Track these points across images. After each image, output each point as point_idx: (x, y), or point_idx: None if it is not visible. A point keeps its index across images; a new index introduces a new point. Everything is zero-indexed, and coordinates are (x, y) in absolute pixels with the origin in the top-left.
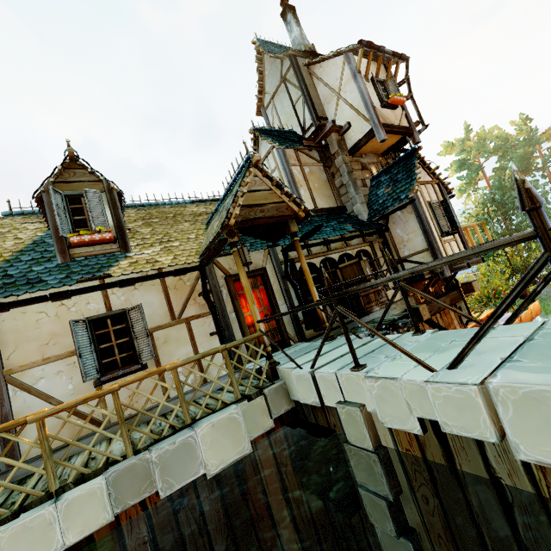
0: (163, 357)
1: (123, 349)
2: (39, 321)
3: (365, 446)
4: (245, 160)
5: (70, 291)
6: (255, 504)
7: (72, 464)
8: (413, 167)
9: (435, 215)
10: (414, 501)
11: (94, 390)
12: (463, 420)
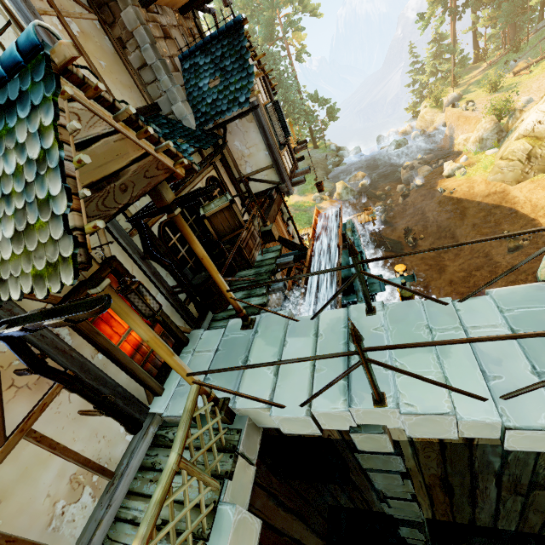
0: (14, 525)
1: None
2: None
3: (383, 451)
4: (22, 49)
5: None
6: (267, 544)
7: None
8: (246, 53)
9: (272, 123)
10: (414, 458)
11: None
12: (534, 445)
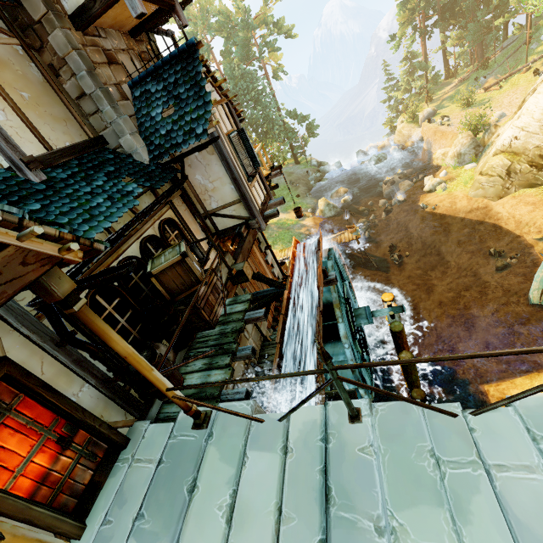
0: None
1: None
2: None
3: None
4: None
5: None
6: None
7: None
8: (201, 79)
9: (237, 154)
10: None
11: None
12: None
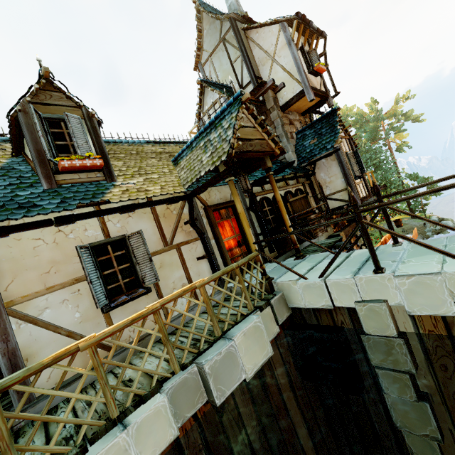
0: (160, 281)
1: (126, 275)
2: (36, 248)
3: (387, 334)
4: (234, 97)
5: (74, 215)
6: (274, 398)
7: (127, 387)
8: (336, 123)
9: (350, 163)
10: (430, 371)
11: (101, 316)
12: None
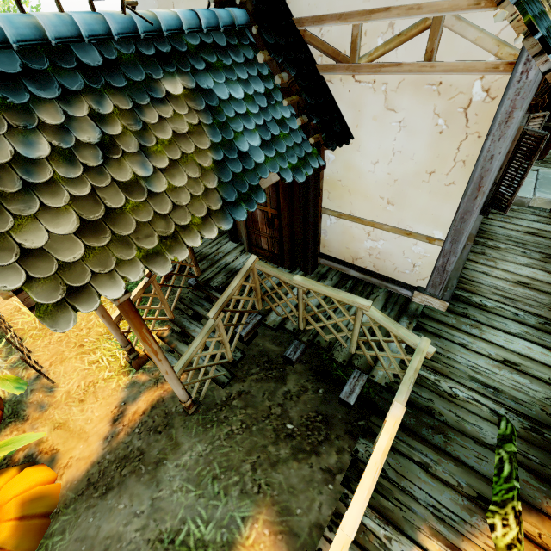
0: None
1: None
2: None
3: None
4: None
5: None
6: None
7: None
8: None
9: None
10: None
11: None
12: None
